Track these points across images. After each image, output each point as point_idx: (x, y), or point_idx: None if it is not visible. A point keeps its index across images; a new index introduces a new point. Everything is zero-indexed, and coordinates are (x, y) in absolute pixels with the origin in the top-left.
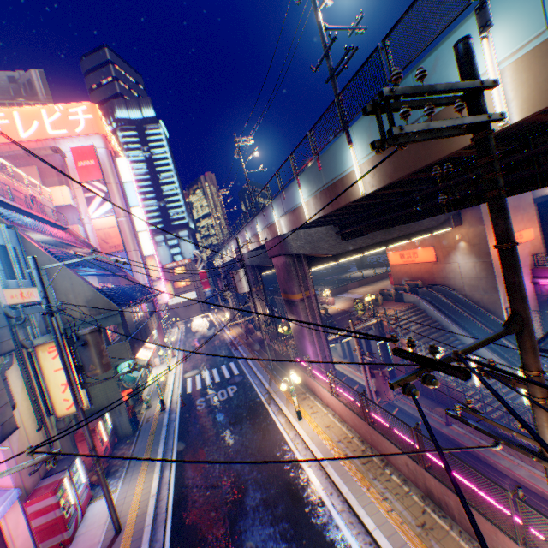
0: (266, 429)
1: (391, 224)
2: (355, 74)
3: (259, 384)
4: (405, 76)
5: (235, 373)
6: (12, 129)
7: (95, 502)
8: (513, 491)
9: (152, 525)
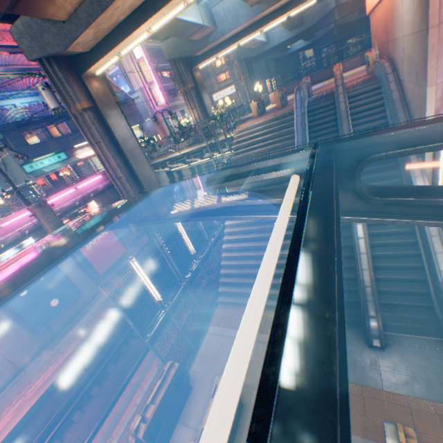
0: None
1: None
2: None
3: None
4: None
5: None
6: None
7: None
8: None
9: None
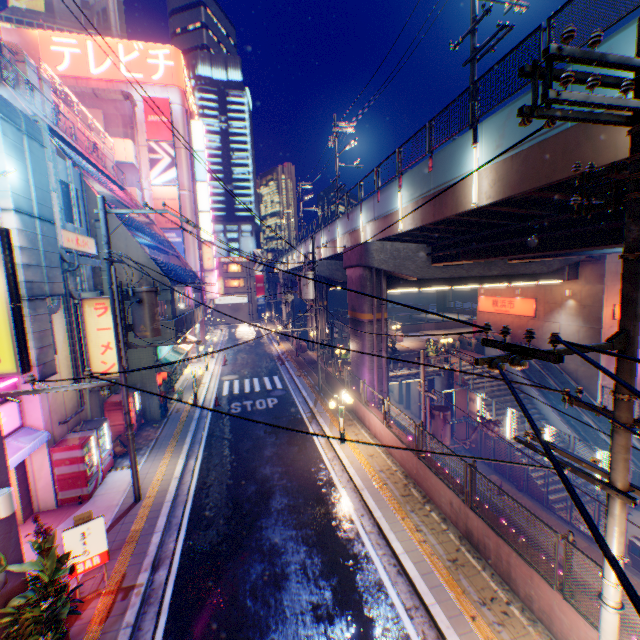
0: (303, 445)
1: (496, 254)
2: (503, 58)
3: (302, 402)
4: (564, 68)
5: (277, 387)
6: (83, 62)
7: (116, 471)
8: (563, 535)
9: (172, 502)
